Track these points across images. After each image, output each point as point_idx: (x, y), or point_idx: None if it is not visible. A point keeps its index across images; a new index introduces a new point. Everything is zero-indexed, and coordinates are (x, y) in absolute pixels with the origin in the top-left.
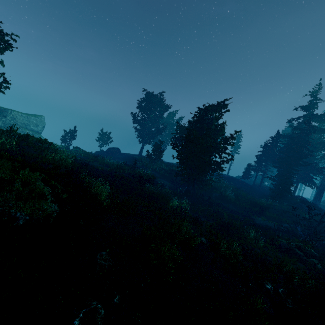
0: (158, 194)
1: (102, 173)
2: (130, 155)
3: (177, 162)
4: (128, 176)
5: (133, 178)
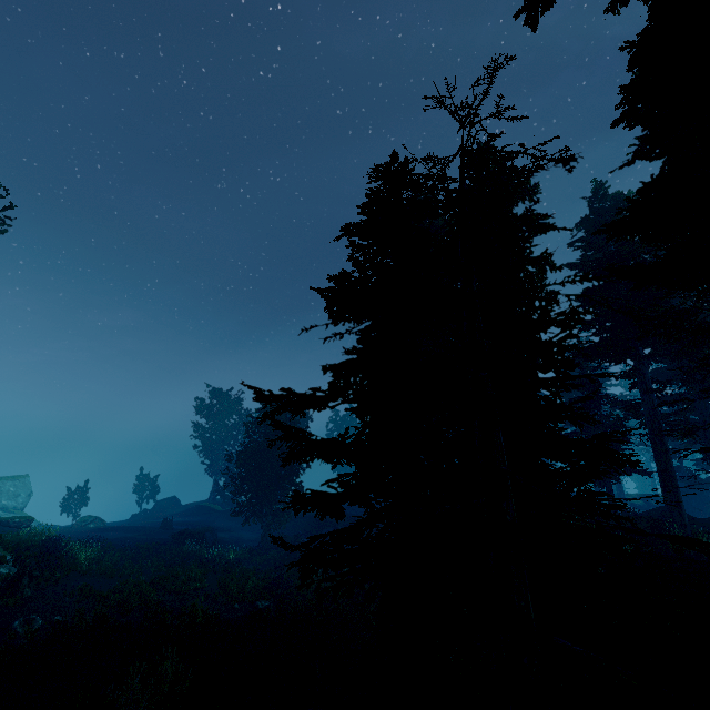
0: (203, 552)
1: (115, 542)
2: (195, 504)
3: (233, 493)
4: (163, 538)
5: (172, 539)
